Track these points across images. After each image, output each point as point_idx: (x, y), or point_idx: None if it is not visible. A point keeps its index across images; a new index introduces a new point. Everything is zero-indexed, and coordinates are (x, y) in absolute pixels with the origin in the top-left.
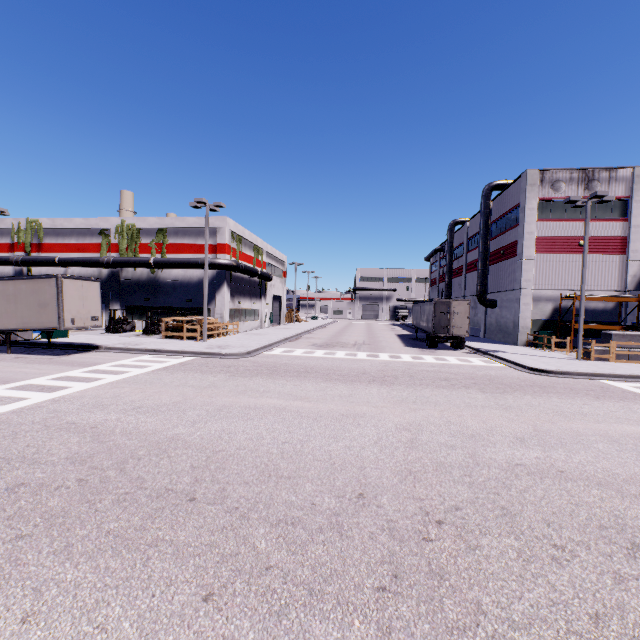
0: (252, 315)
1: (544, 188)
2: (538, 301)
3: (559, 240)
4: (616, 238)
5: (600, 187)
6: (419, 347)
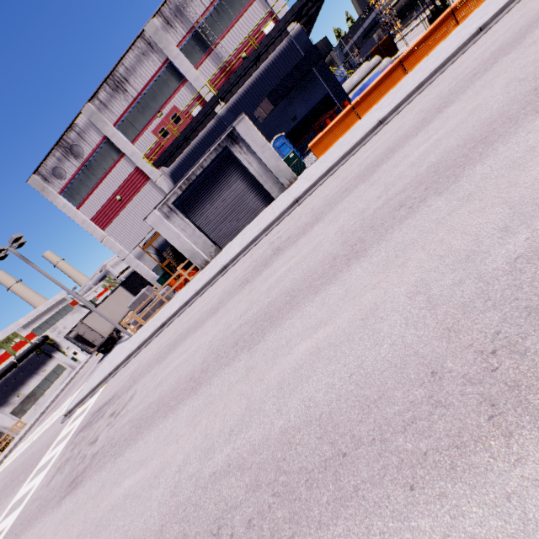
0: (53, 377)
1: (54, 183)
2: (142, 256)
3: (106, 208)
4: (133, 173)
5: (82, 147)
6: (104, 356)
